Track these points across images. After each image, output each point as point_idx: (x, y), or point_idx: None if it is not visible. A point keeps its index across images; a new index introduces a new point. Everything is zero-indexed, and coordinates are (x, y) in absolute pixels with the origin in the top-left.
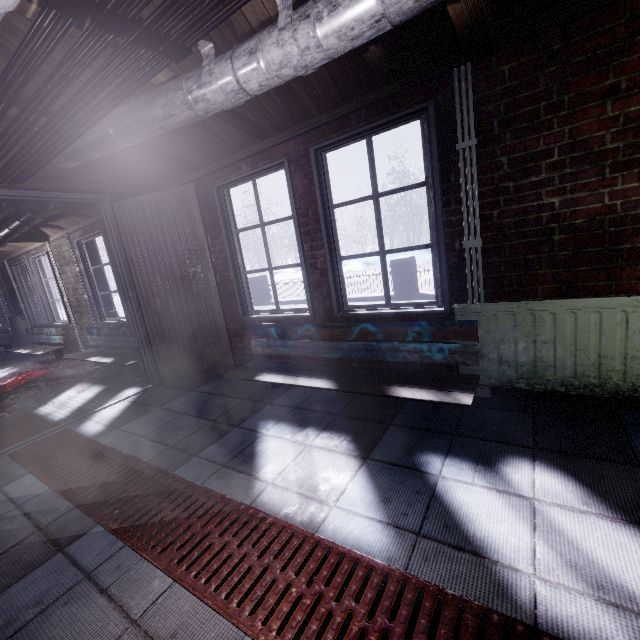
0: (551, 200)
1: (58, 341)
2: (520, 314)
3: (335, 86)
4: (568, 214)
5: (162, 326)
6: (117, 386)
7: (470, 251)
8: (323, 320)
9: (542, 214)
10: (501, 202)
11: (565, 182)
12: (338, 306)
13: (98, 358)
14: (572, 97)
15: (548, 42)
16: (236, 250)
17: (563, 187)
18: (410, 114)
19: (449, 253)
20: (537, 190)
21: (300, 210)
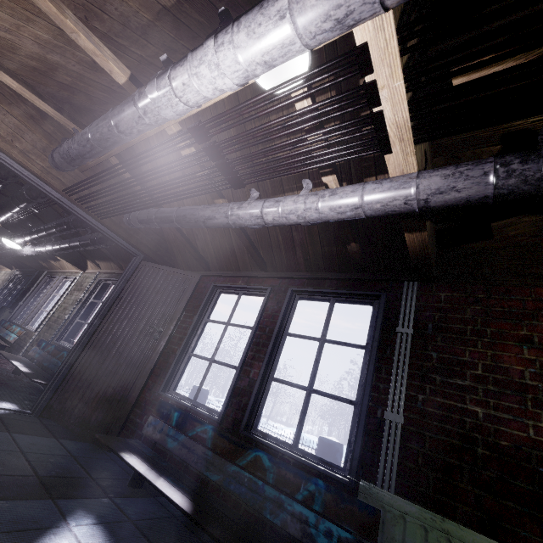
0: (475, 408)
1: (11, 339)
2: (433, 532)
3: (323, 259)
4: (492, 430)
5: (93, 360)
6: (4, 395)
7: (390, 424)
8: (226, 431)
9: (465, 418)
10: (427, 389)
11: (488, 397)
12: (247, 422)
13: (20, 364)
14: (493, 331)
15: (474, 291)
16: (197, 333)
17: (486, 400)
18: (367, 295)
19: (370, 417)
20: (461, 393)
21: (261, 324)
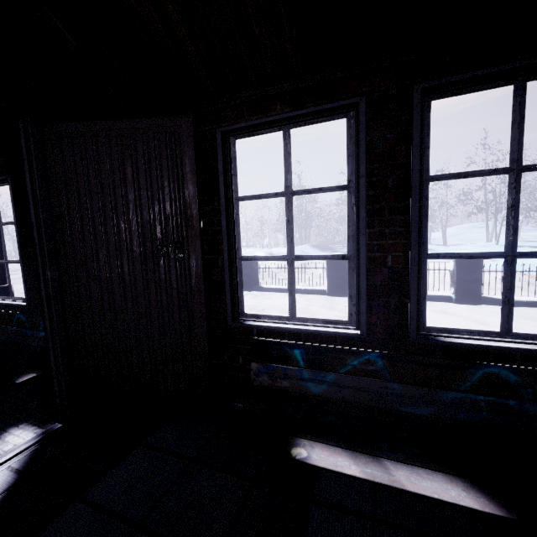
0: None
1: None
2: None
3: None
4: None
5: (96, 328)
6: None
7: None
8: (380, 343)
9: None
10: None
11: None
12: (416, 326)
13: None
14: None
15: None
16: (235, 225)
17: None
18: None
19: None
20: None
21: (371, 177)
